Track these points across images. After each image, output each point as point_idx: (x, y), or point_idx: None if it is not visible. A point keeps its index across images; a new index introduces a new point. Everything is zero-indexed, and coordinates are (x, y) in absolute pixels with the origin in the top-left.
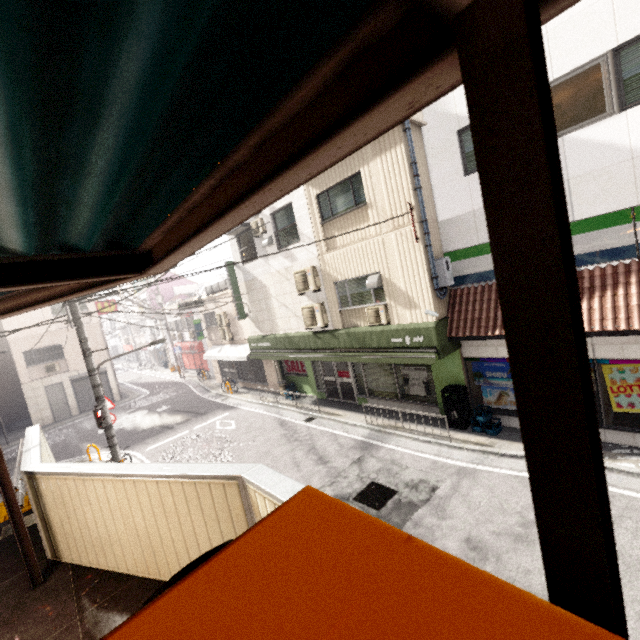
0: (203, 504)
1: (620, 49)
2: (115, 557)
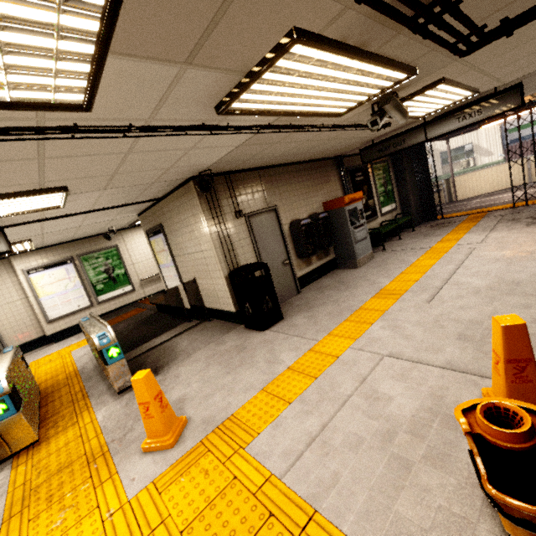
0: (514, 167)
1: None
2: (477, 192)
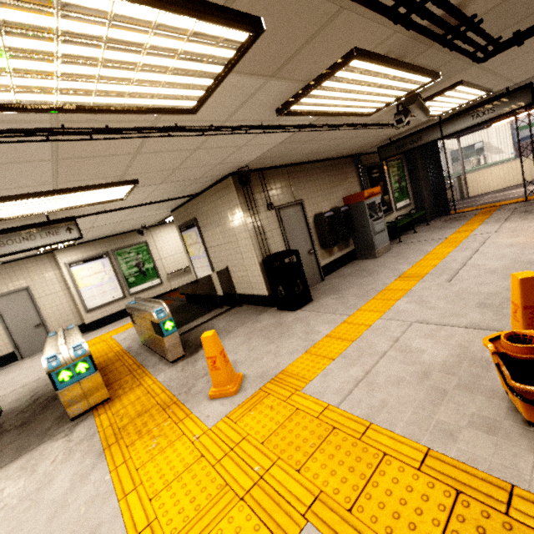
0: (525, 163)
1: None
2: (489, 188)
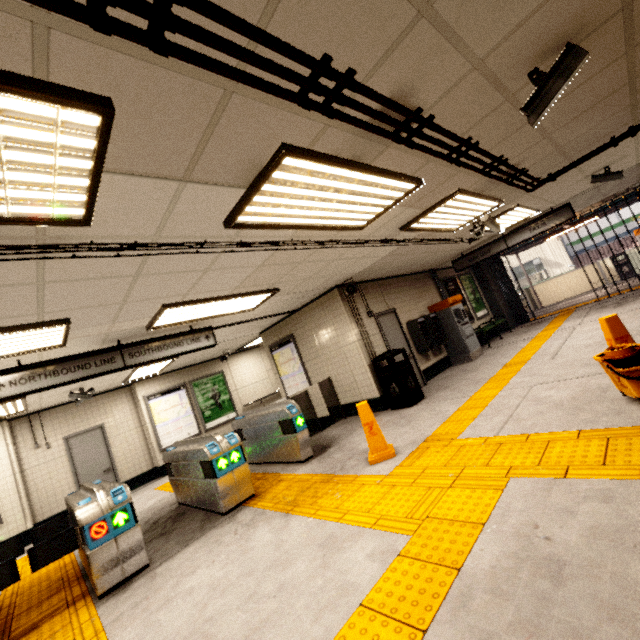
0: (587, 271)
1: None
2: (559, 297)
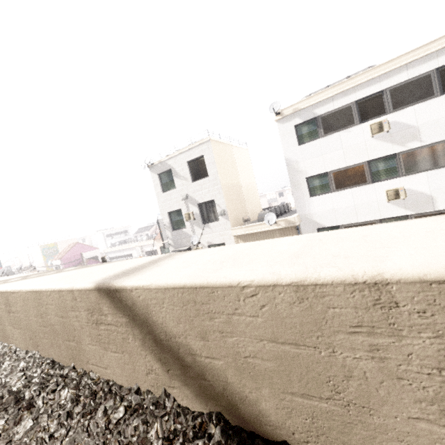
0: None
1: (381, 219)
2: None
